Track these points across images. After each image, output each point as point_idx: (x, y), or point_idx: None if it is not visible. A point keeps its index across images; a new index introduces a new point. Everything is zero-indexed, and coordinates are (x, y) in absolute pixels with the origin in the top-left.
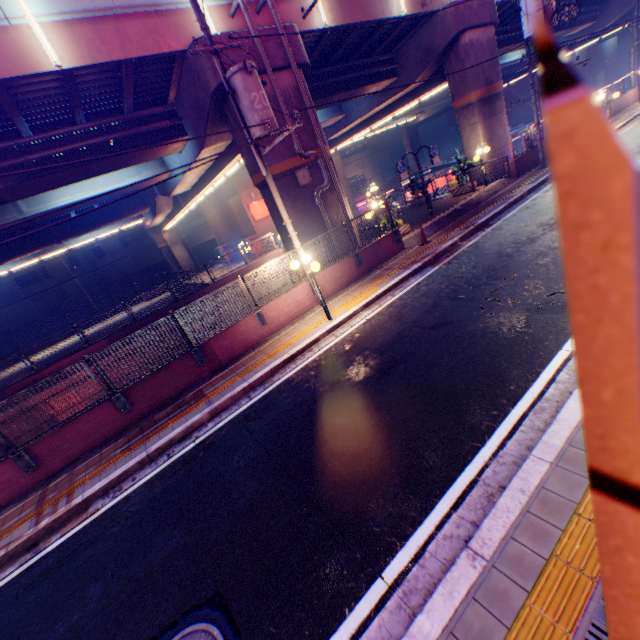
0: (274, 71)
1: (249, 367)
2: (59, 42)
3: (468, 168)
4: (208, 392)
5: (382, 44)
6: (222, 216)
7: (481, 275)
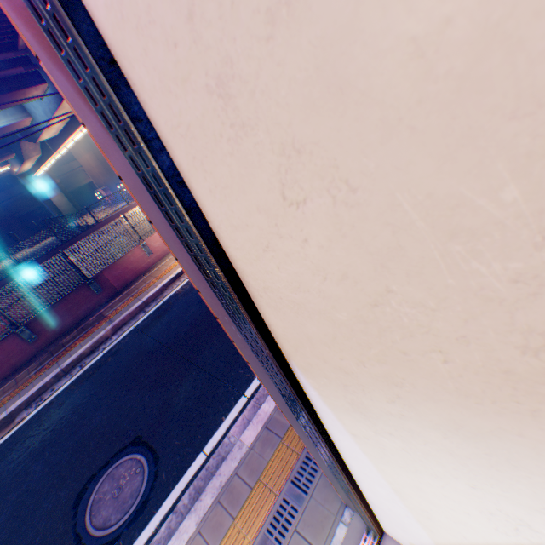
0: None
1: (144, 289)
2: None
3: None
4: (110, 314)
5: None
6: (98, 160)
7: None
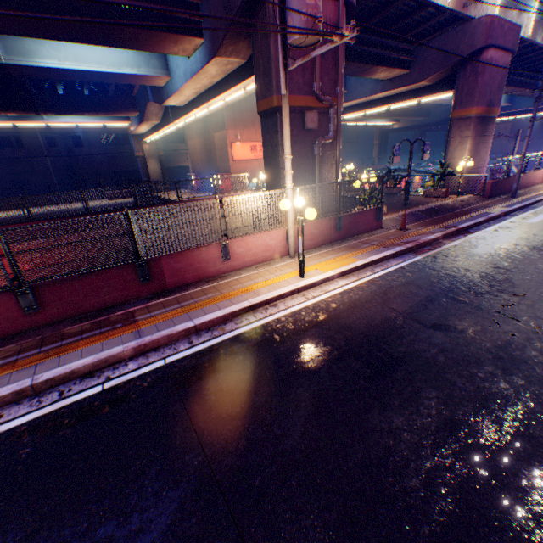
0: None
1: (198, 303)
2: None
3: (448, 175)
4: (141, 318)
5: (411, 31)
6: (203, 146)
7: (480, 281)
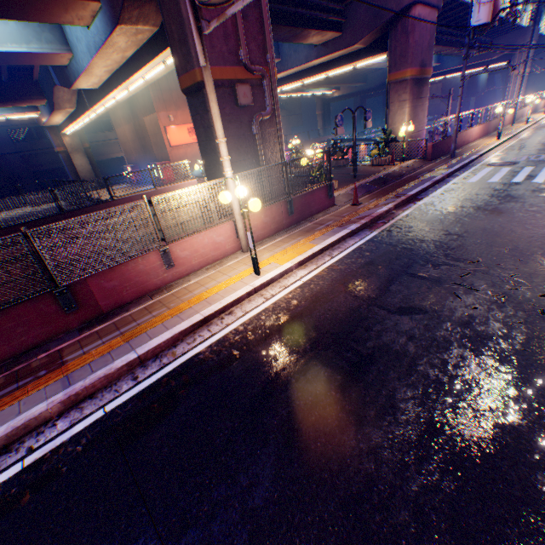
0: None
1: (141, 325)
2: None
3: (391, 141)
4: (70, 358)
5: None
6: (135, 133)
7: (436, 252)
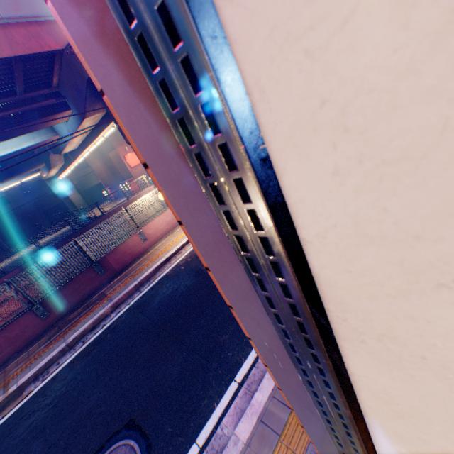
0: None
1: (139, 271)
2: None
3: None
4: (110, 293)
5: None
6: (106, 165)
7: None
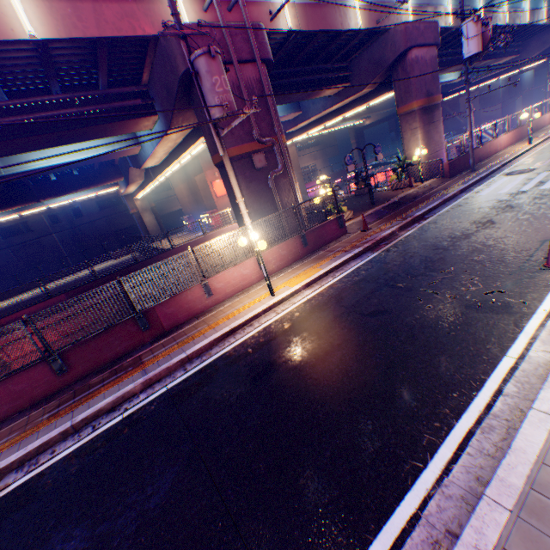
0: (240, 63)
1: (190, 337)
2: (35, 14)
3: (407, 166)
4: (146, 359)
5: (339, 53)
6: (188, 190)
7: (419, 265)
